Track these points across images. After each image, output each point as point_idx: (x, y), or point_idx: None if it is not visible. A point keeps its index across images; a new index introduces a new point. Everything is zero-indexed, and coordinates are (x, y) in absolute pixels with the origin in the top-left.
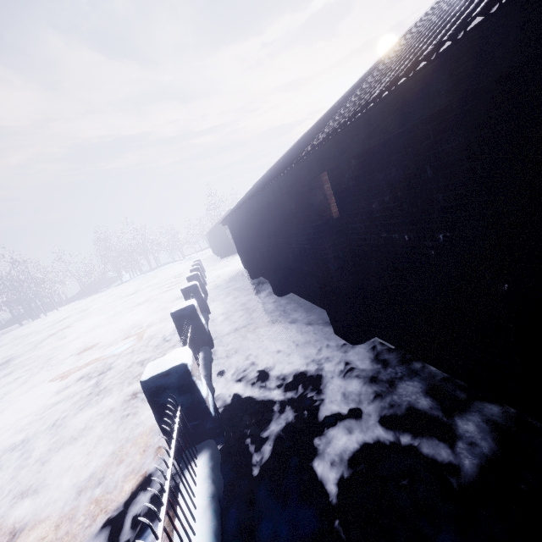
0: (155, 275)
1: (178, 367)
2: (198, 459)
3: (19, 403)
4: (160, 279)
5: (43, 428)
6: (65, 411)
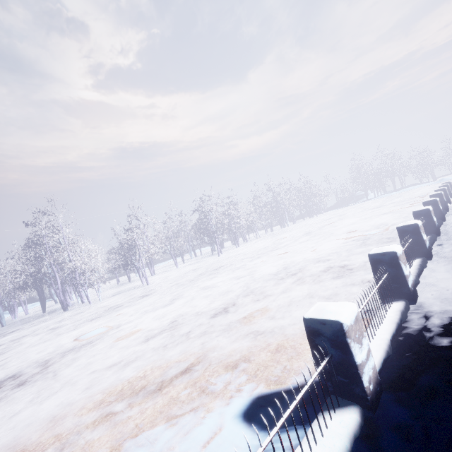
0: (398, 195)
1: (413, 224)
2: (416, 259)
3: (326, 244)
4: (403, 198)
5: (342, 251)
6: (350, 248)
